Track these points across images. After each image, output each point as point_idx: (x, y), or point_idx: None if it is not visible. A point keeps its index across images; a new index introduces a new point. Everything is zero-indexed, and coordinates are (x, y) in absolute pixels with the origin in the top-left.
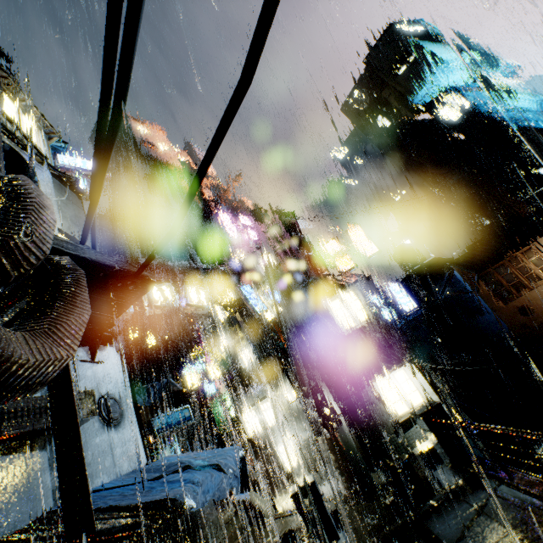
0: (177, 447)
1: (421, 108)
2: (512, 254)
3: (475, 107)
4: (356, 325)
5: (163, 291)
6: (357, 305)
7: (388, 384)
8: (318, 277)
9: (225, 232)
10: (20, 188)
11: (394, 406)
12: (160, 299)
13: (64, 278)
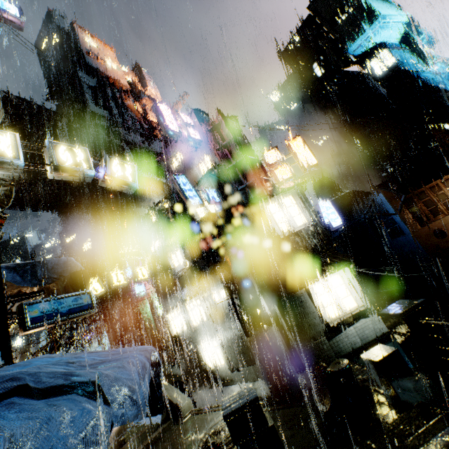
0: (105, 341)
1: (353, 58)
2: (439, 178)
3: (399, 63)
4: (293, 229)
5: (74, 153)
6: (295, 209)
7: (322, 288)
8: (258, 180)
9: (163, 122)
10: None
11: (326, 310)
12: (68, 161)
13: None
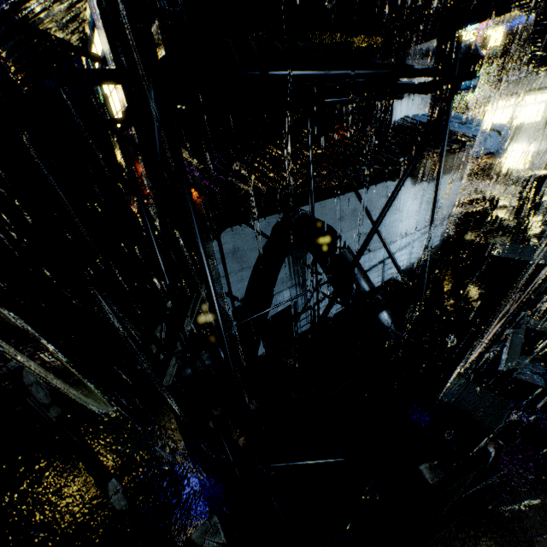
0: None
1: None
2: None
3: None
4: None
5: None
6: None
7: None
8: None
9: None
10: None
11: None
12: None
13: None
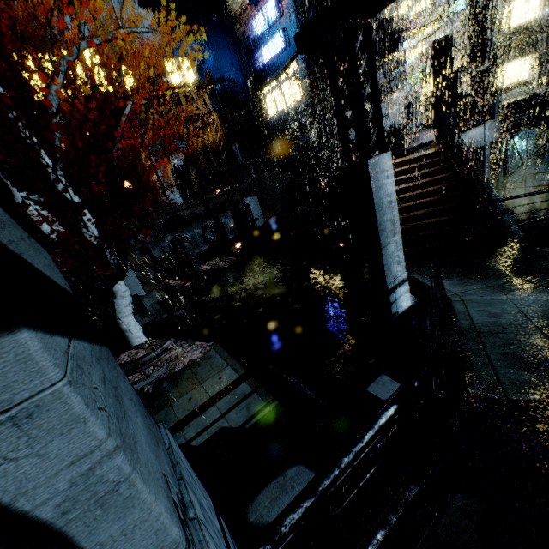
0: None
1: None
2: None
3: None
4: (522, 23)
5: (408, 4)
6: (535, 4)
7: (513, 67)
8: None
9: None
10: (403, 33)
11: (508, 80)
12: (406, 10)
13: (406, 46)
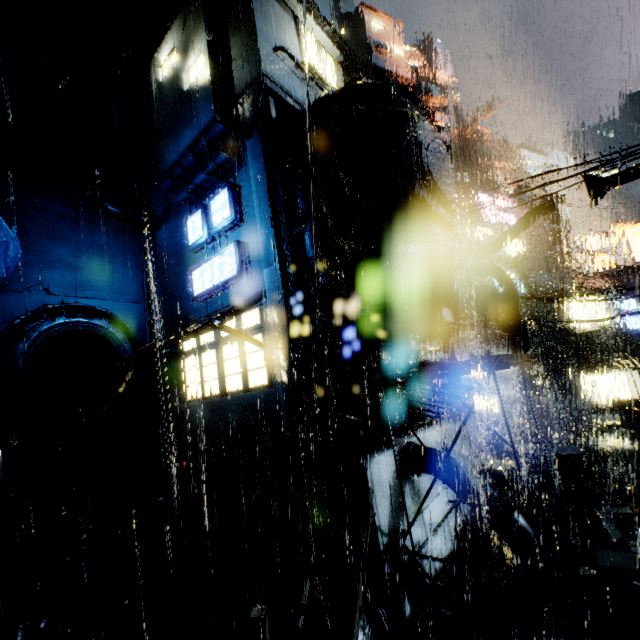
0: None
1: None
2: None
3: None
4: (592, 327)
5: None
6: (601, 310)
7: (602, 380)
8: (568, 275)
9: (484, 216)
10: None
11: (600, 397)
12: None
13: None
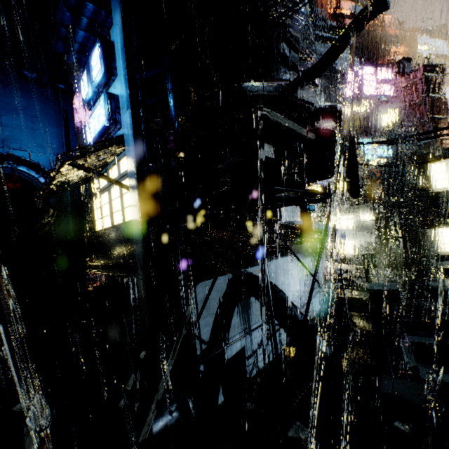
0: None
1: None
2: None
3: None
4: (448, 187)
5: None
6: None
7: (448, 232)
8: (434, 141)
9: (364, 87)
10: None
11: (444, 246)
12: None
13: None
